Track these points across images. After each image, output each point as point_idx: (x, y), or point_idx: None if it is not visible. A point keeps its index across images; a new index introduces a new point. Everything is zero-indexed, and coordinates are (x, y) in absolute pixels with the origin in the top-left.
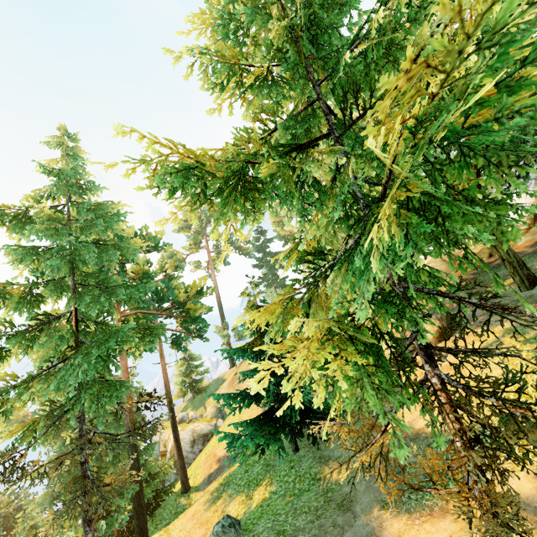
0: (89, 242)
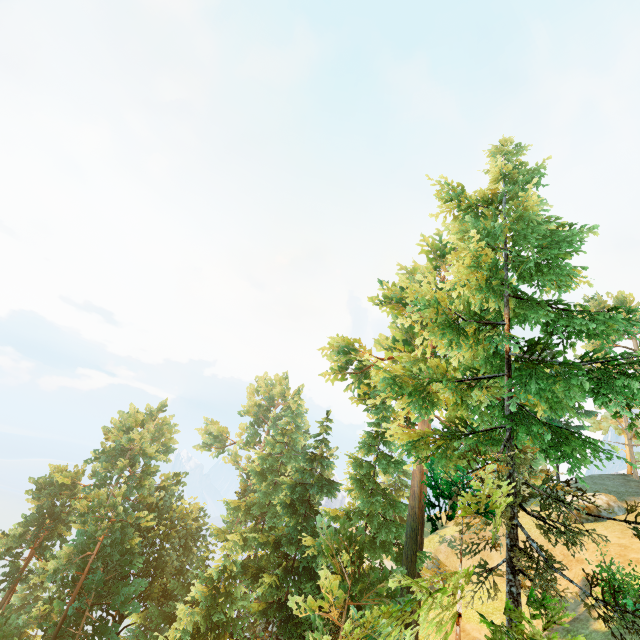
0: (523, 257)
